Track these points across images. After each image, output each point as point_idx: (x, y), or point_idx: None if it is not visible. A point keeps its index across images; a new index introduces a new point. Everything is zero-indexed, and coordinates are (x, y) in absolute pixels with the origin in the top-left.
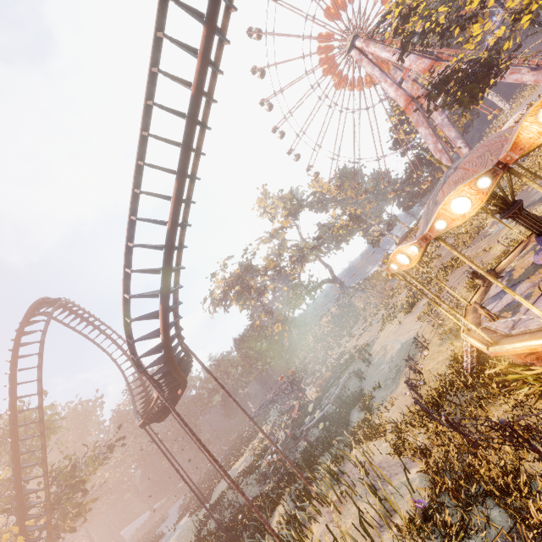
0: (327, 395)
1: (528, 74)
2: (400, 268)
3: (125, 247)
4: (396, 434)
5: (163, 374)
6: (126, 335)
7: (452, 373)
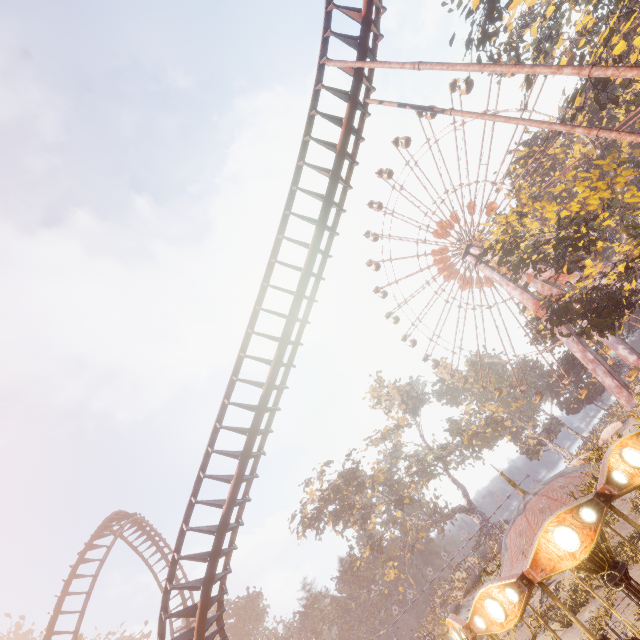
0: None
1: None
2: None
3: (180, 528)
4: None
5: None
6: (158, 633)
7: None
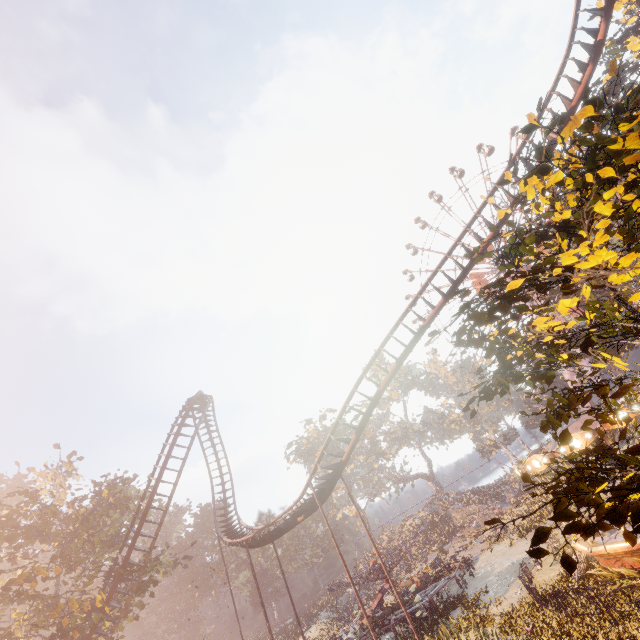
0: (421, 592)
1: None
2: (533, 470)
3: (352, 391)
4: (505, 619)
5: (316, 491)
6: (324, 448)
7: (561, 580)
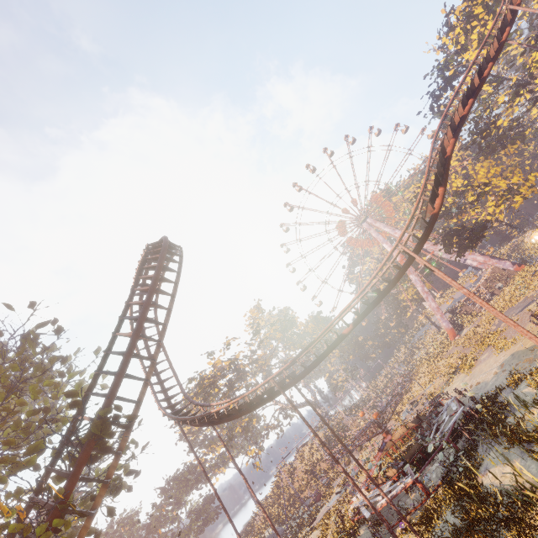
0: (438, 417)
1: (479, 256)
2: None
3: (432, 149)
4: None
5: (394, 265)
6: (421, 195)
7: None
